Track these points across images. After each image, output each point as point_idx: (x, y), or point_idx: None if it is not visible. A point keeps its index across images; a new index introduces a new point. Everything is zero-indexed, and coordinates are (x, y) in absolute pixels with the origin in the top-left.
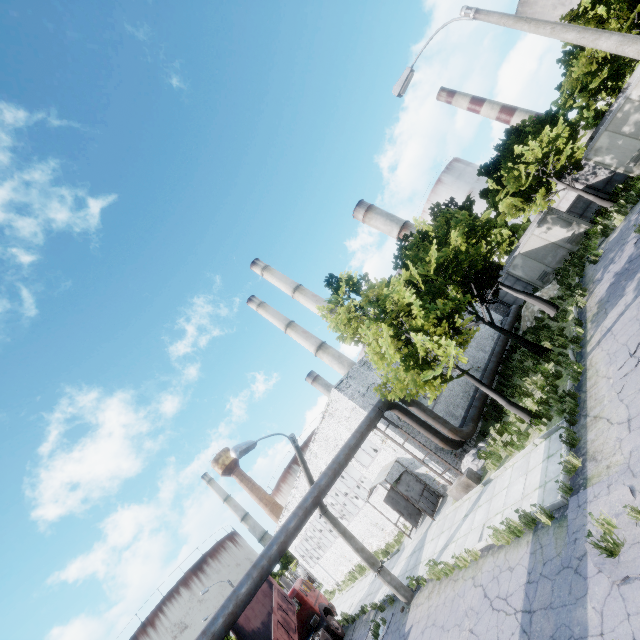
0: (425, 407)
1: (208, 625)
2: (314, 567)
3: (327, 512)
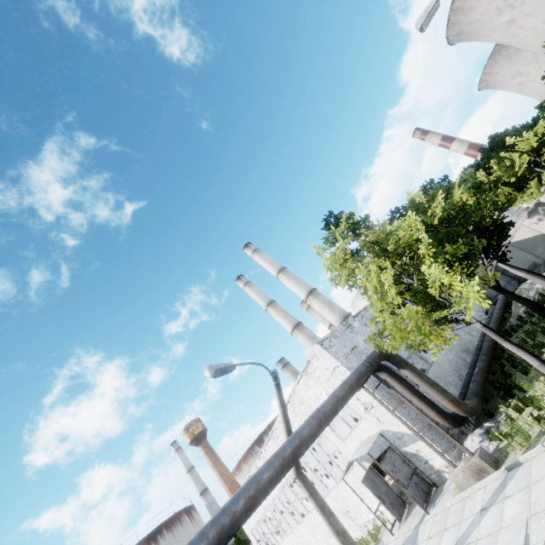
0: (420, 371)
1: None
2: None
3: (303, 476)
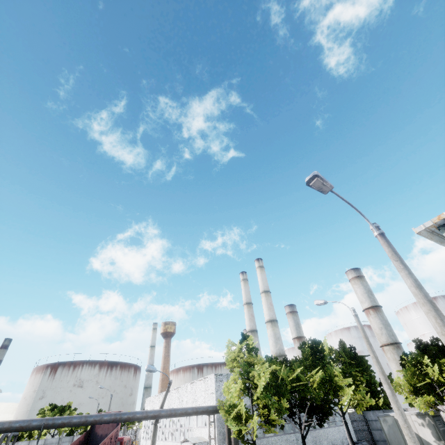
0: None
1: (89, 415)
2: (144, 440)
3: (156, 425)
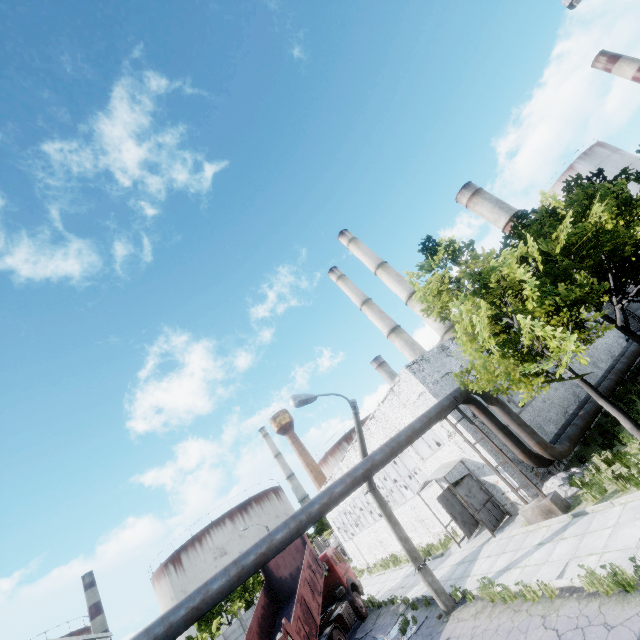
0: (511, 410)
1: (240, 557)
2: (347, 541)
3: (375, 490)
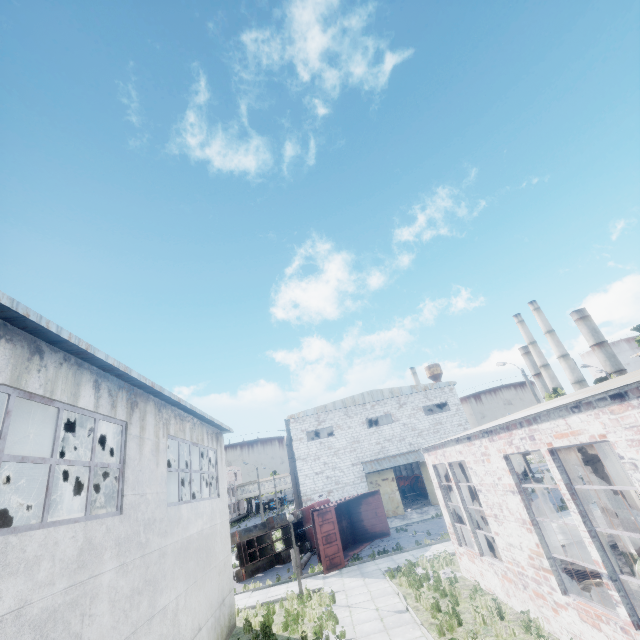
0: None
1: None
2: None
3: None
